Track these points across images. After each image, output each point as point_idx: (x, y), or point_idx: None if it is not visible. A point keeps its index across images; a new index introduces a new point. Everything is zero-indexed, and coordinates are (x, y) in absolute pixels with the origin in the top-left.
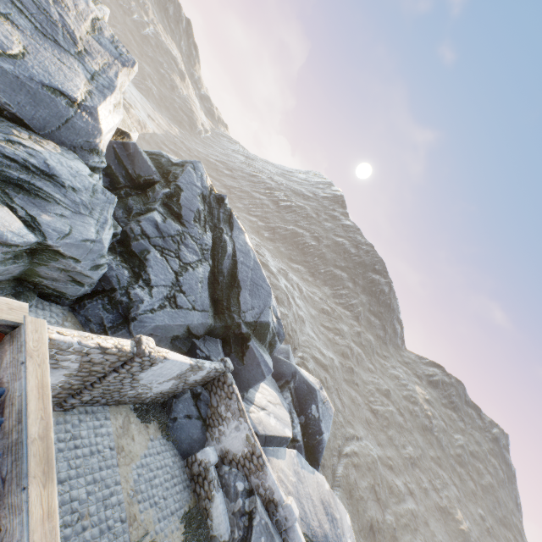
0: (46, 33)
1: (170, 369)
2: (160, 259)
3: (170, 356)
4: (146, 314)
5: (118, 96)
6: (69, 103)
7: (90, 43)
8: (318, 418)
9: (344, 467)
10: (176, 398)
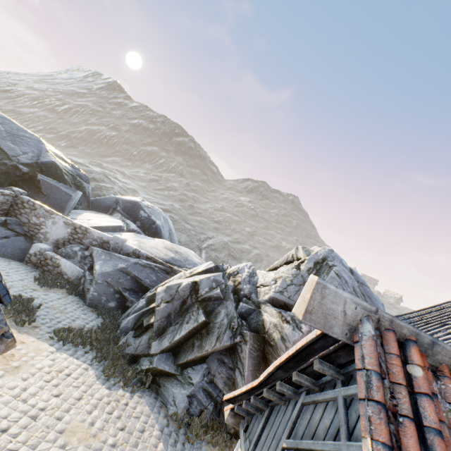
0: None
1: None
2: None
3: None
4: None
5: None
6: None
7: None
8: (148, 217)
9: (205, 253)
10: None
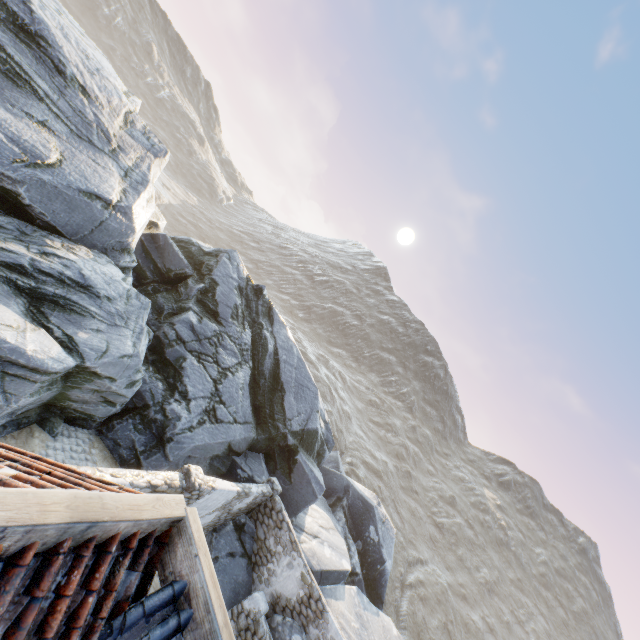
0: (81, 134)
1: (216, 500)
2: (197, 366)
3: (218, 485)
4: (184, 433)
5: (151, 190)
6: (104, 206)
7: (123, 138)
8: (377, 543)
9: (409, 601)
10: (217, 532)
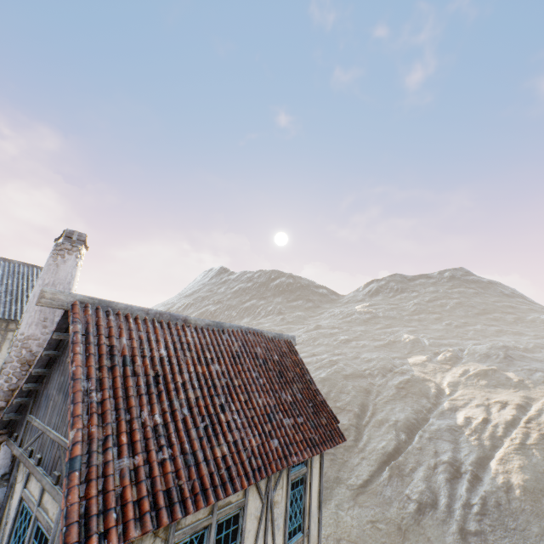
0: None
1: None
2: None
3: None
4: None
5: None
6: None
7: None
8: None
9: None
10: None
